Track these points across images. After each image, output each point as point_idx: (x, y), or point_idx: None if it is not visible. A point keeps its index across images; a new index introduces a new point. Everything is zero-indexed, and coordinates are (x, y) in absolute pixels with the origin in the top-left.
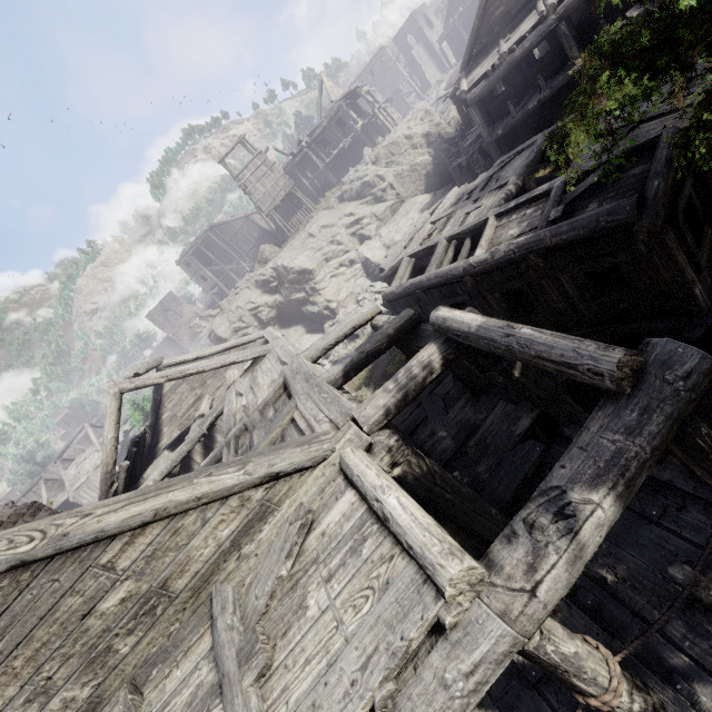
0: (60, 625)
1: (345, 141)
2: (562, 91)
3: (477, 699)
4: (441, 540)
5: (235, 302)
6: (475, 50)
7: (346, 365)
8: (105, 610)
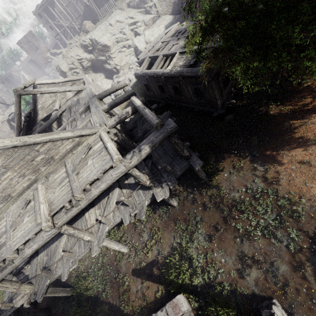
0: (26, 162)
1: None
2: None
3: (118, 178)
4: (116, 152)
5: (70, 53)
6: None
7: (109, 105)
8: (37, 160)
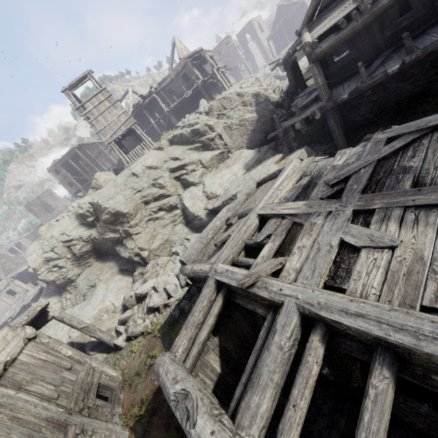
0: None
1: (187, 92)
2: (414, 63)
3: None
4: None
5: (52, 229)
6: (321, 4)
7: None
8: None
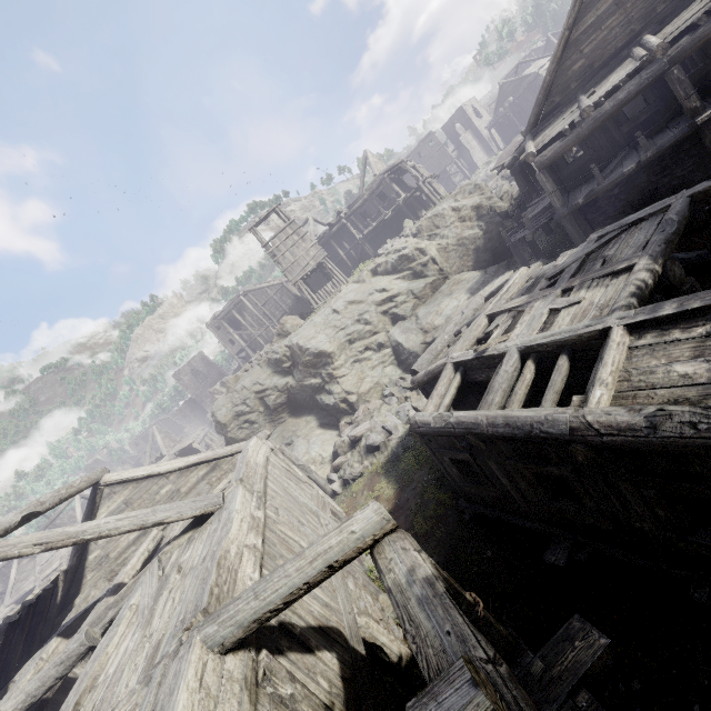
0: None
1: (385, 213)
2: (664, 154)
3: None
4: None
5: (242, 380)
6: (544, 110)
7: None
8: None
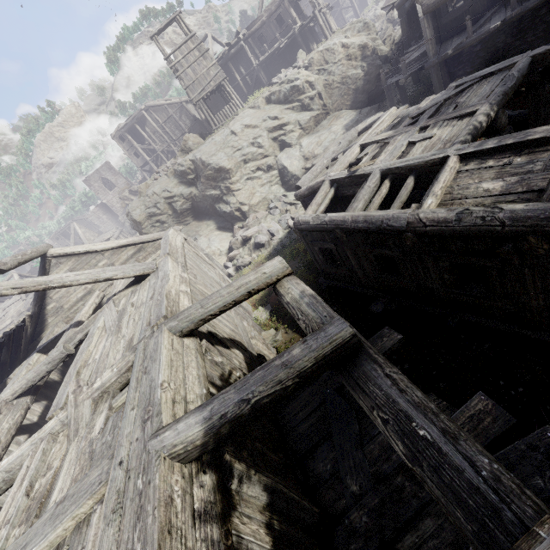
0: None
1: (281, 41)
2: (525, 16)
3: None
4: None
5: (152, 187)
6: None
7: (211, 425)
8: None
